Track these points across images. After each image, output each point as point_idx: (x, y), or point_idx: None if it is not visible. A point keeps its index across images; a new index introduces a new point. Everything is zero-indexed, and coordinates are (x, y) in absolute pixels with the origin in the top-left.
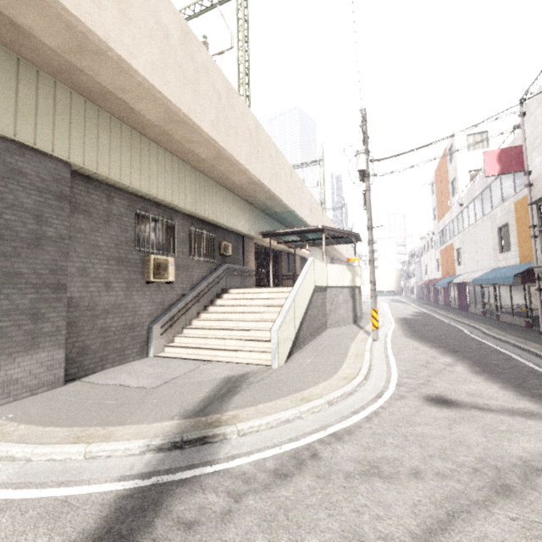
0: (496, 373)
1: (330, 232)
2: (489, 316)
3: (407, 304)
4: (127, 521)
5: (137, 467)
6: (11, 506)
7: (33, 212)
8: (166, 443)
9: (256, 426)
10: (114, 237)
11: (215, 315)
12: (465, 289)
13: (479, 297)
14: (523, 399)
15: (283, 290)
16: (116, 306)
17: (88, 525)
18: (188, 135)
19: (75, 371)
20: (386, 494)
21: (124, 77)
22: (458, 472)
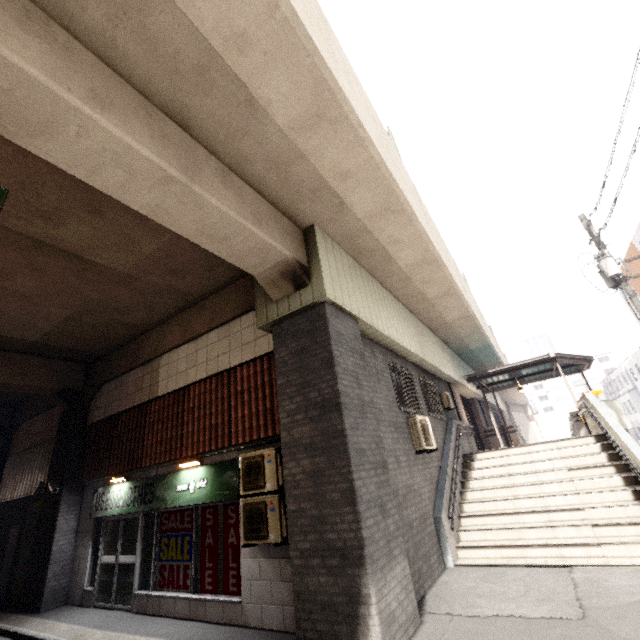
0: None
1: (562, 360)
2: None
3: None
4: None
5: None
6: None
7: (353, 375)
8: None
9: None
10: (385, 397)
11: (490, 492)
12: None
13: None
14: None
15: (564, 443)
16: (407, 489)
17: None
18: (428, 276)
19: None
20: None
21: (406, 229)
22: None
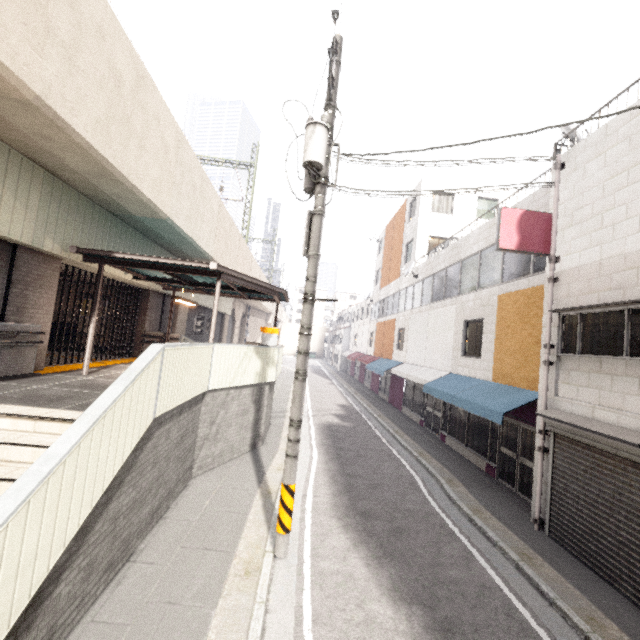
0: None
1: (235, 280)
2: (431, 431)
3: (330, 381)
4: None
5: None
6: None
7: None
8: None
9: None
10: None
11: None
12: (402, 382)
13: (420, 400)
14: None
15: (51, 427)
16: None
17: None
18: None
19: None
20: None
21: None
22: None
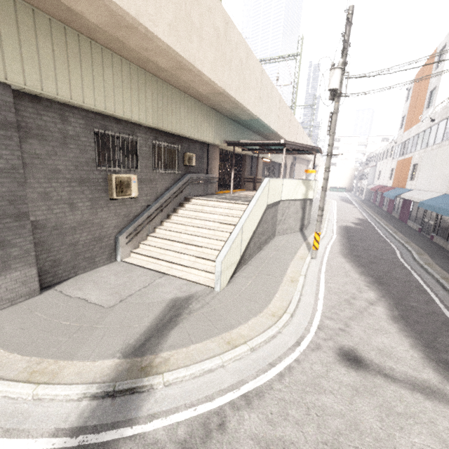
0: (412, 321)
1: (292, 146)
2: (425, 234)
3: (354, 206)
4: None
5: (72, 417)
6: None
7: None
8: (100, 392)
9: (180, 377)
10: (74, 159)
11: (175, 225)
12: (410, 203)
13: (421, 215)
14: (429, 366)
15: (237, 206)
16: (82, 223)
17: None
18: (142, 43)
19: (51, 279)
20: None
21: None
22: None
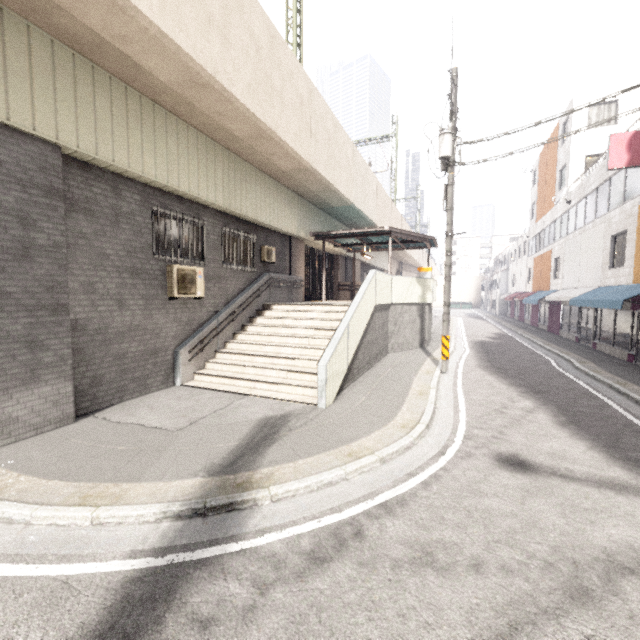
0: (585, 425)
1: (399, 235)
2: (584, 343)
3: (486, 321)
4: (134, 614)
5: (151, 539)
6: (4, 585)
7: (16, 214)
8: (186, 510)
9: (292, 490)
10: (126, 243)
11: (254, 337)
12: (559, 308)
13: (575, 320)
14: (615, 464)
15: (336, 308)
16: (133, 329)
17: (89, 617)
18: (216, 105)
19: (88, 404)
20: (439, 592)
21: (123, 19)
22: (527, 567)
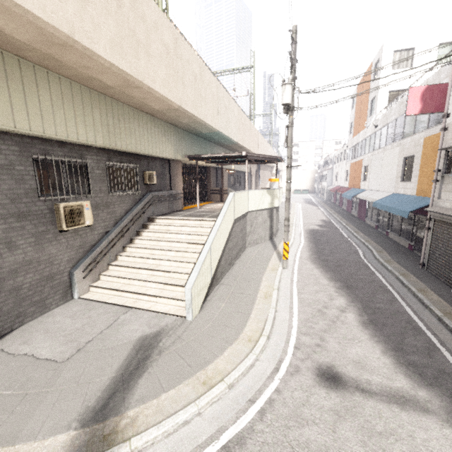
0: (380, 324)
1: (254, 157)
2: (381, 231)
3: (317, 207)
4: None
5: None
6: None
7: None
8: None
9: (151, 439)
10: (8, 191)
11: (140, 250)
12: (365, 203)
13: (376, 213)
14: (400, 371)
15: (205, 223)
16: (26, 263)
17: None
18: (81, 61)
19: None
20: None
21: None
22: None
